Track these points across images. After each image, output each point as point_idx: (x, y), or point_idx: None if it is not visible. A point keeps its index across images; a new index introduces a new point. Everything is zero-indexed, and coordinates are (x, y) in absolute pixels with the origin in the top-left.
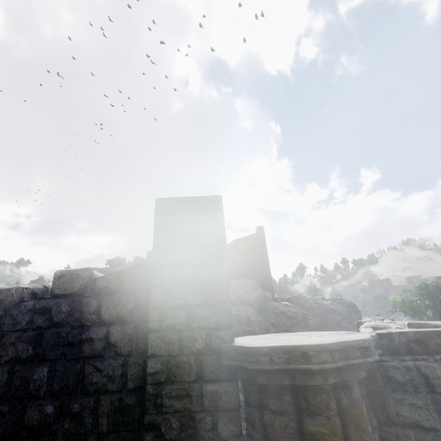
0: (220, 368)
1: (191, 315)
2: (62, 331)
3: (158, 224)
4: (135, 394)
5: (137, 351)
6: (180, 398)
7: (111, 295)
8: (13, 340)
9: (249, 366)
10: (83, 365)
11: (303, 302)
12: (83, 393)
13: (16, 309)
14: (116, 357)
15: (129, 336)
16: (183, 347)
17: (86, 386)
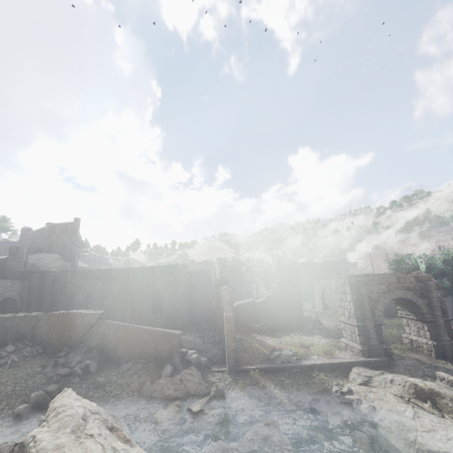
0: (19, 273)
1: (15, 266)
2: None
3: (10, 251)
4: (2, 276)
5: (3, 271)
6: (11, 276)
7: None
8: None
9: (23, 272)
10: None
11: None
12: None
13: None
14: None
15: (1, 269)
16: (13, 270)
17: None
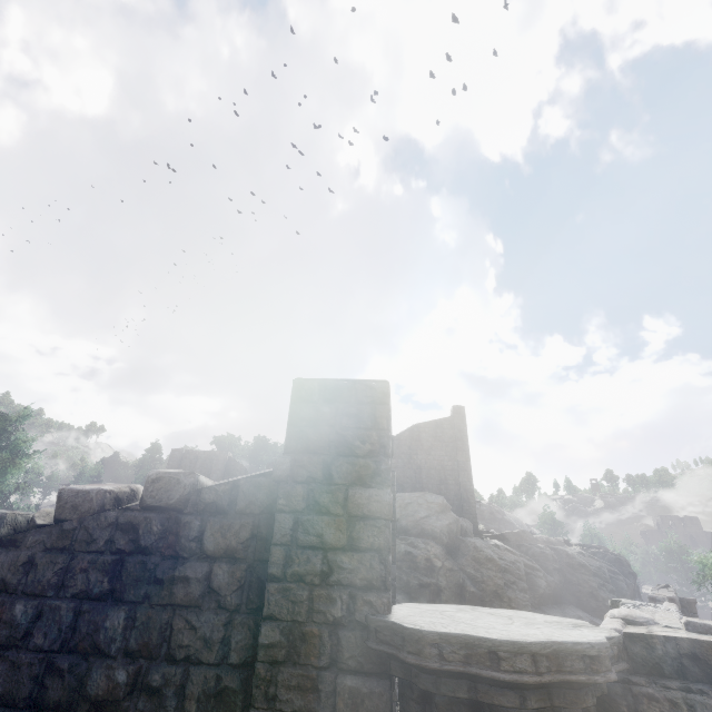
0: (365, 654)
1: (330, 563)
2: (149, 561)
3: (294, 418)
4: (239, 673)
5: (248, 606)
6: (303, 691)
7: (220, 515)
8: (85, 564)
9: (407, 658)
10: (171, 616)
11: (528, 544)
12: (168, 659)
13: (94, 520)
14: (218, 612)
15: (239, 582)
16: (314, 611)
17: (173, 650)
